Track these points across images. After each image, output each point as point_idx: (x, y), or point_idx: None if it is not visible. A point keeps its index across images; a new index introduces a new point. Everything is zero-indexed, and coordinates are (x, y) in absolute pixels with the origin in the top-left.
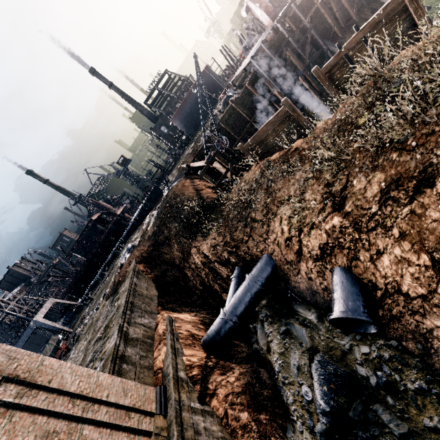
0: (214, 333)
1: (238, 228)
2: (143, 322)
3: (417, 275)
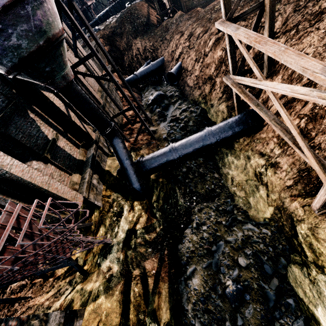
0: (128, 79)
1: (158, 41)
2: None
3: (192, 63)
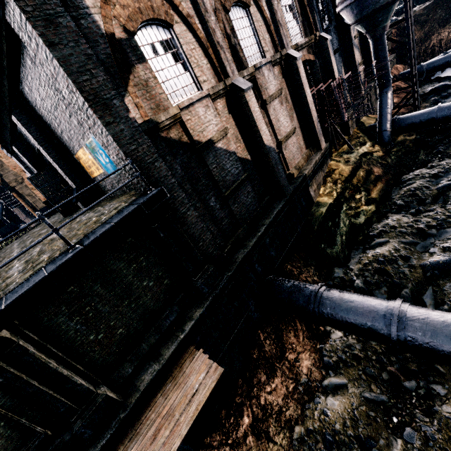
0: (408, 71)
1: None
2: None
3: None
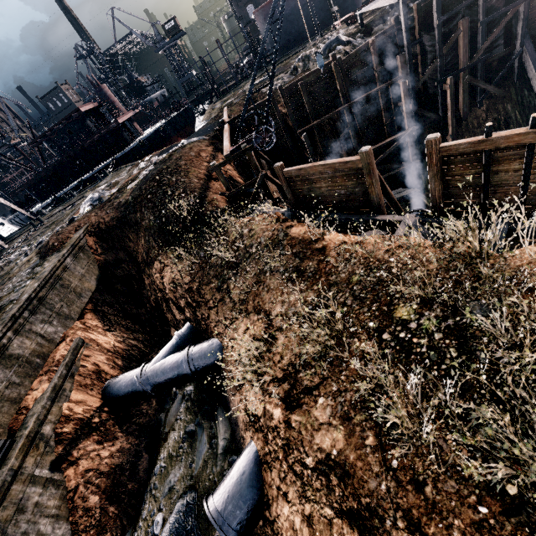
0: (120, 387)
1: (211, 285)
2: (43, 332)
3: None
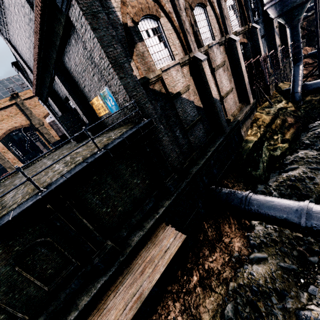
0: (315, 51)
1: None
2: None
3: None
